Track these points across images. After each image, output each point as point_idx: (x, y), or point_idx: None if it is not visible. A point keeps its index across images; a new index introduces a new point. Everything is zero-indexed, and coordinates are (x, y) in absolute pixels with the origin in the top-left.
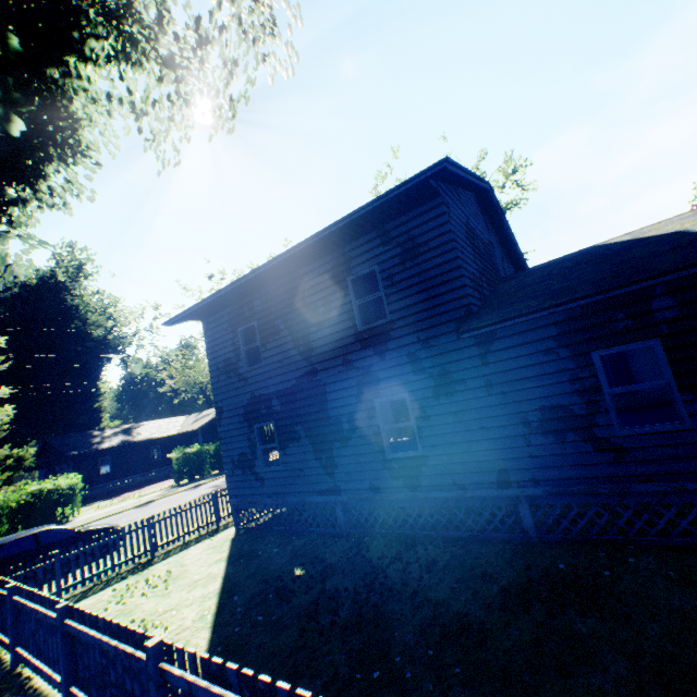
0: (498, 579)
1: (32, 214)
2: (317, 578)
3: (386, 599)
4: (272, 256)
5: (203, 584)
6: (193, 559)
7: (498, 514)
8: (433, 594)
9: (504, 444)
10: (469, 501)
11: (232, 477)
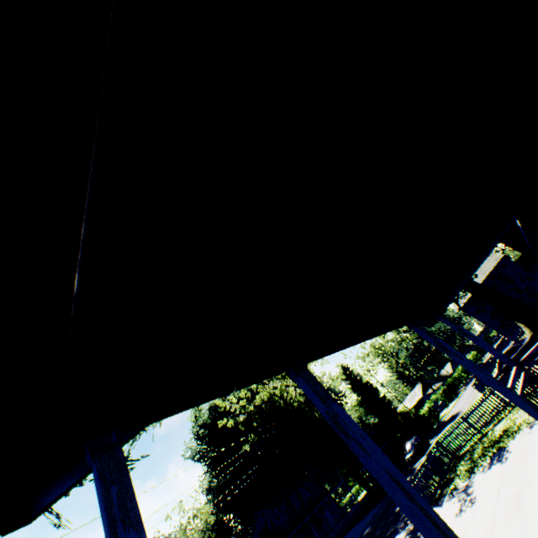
0: None
1: None
2: None
3: None
4: None
5: None
6: None
7: None
8: None
9: None
10: None
11: (501, 332)
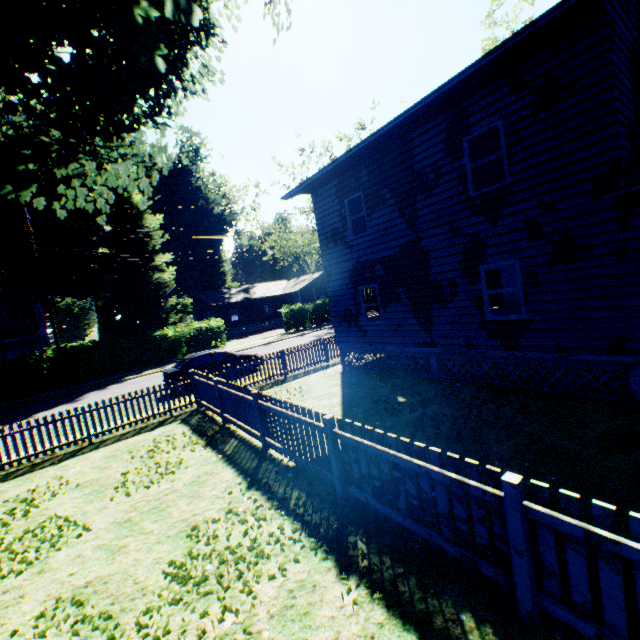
0: (595, 428)
1: (180, 103)
2: (417, 405)
3: (481, 426)
4: (359, 123)
5: (327, 398)
6: (315, 382)
7: (602, 378)
8: (527, 429)
9: (627, 314)
10: (571, 364)
11: (339, 328)
